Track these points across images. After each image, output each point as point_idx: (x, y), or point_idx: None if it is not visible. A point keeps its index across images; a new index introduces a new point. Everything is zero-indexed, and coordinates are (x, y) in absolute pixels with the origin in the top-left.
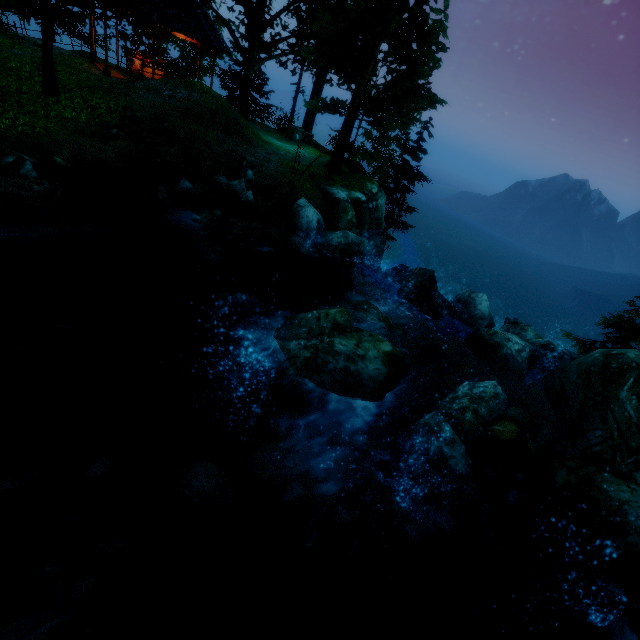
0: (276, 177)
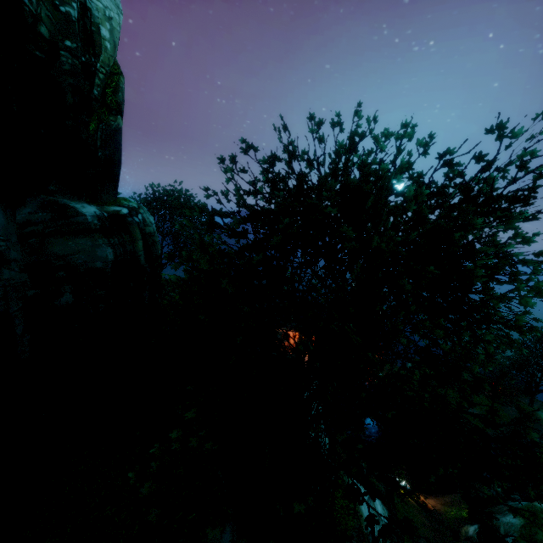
0: None
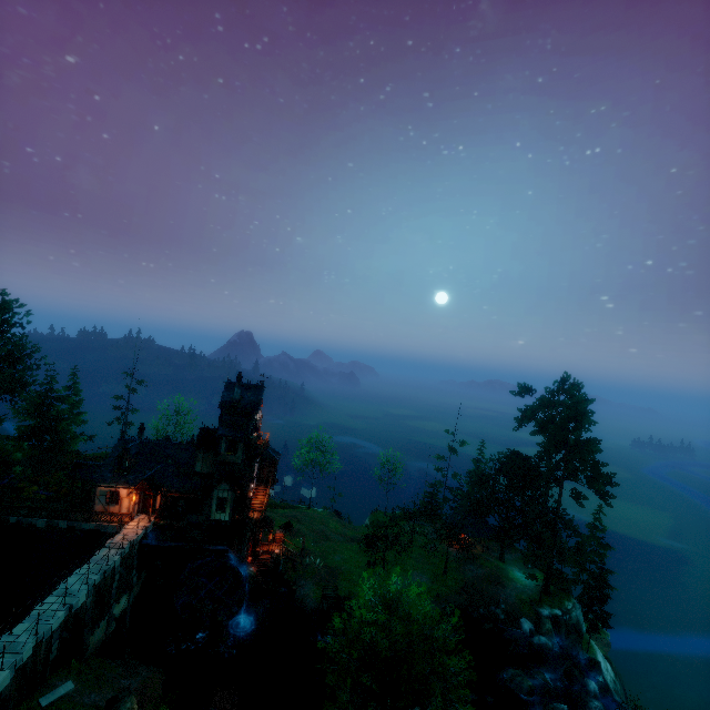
0: (513, 605)
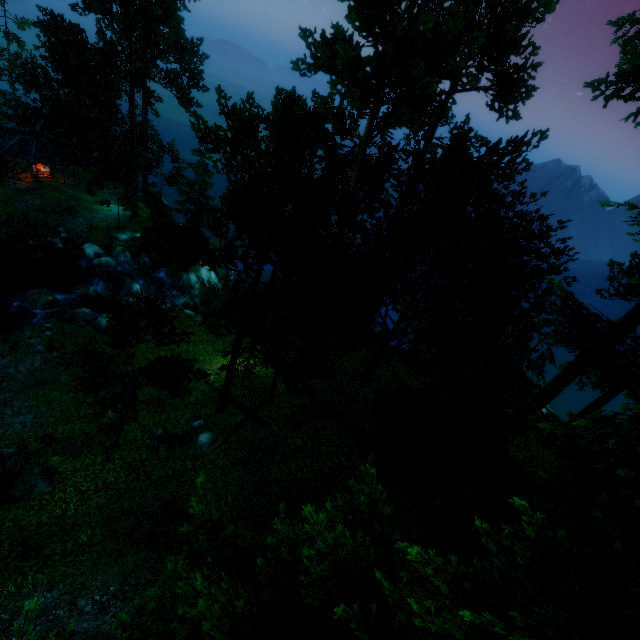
0: (80, 234)
